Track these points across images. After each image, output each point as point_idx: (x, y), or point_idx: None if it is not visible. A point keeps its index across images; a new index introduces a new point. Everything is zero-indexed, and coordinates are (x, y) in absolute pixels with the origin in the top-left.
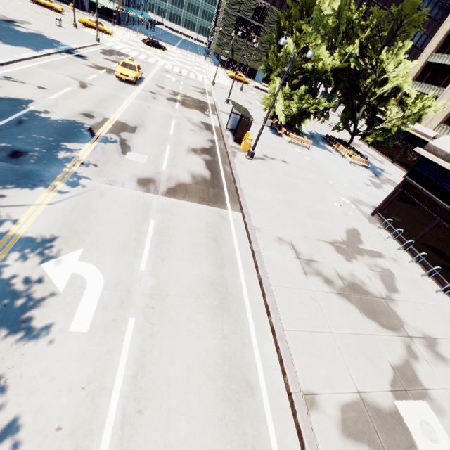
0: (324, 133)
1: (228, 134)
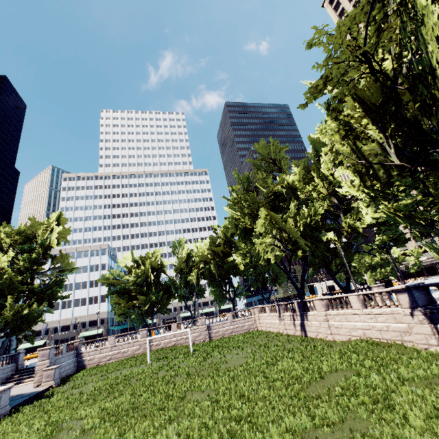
0: None
1: None
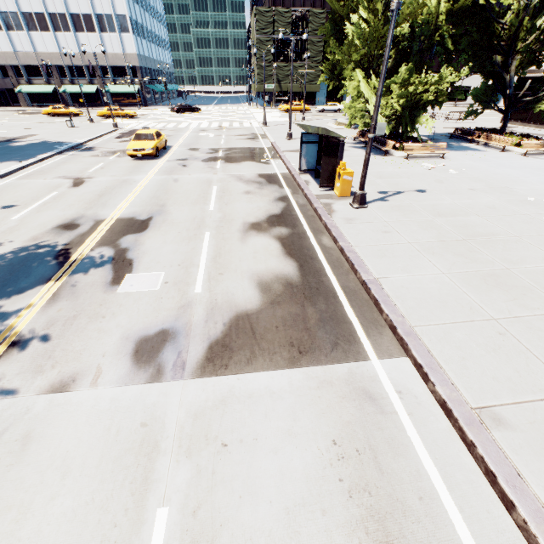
0: (446, 131)
1: (306, 178)
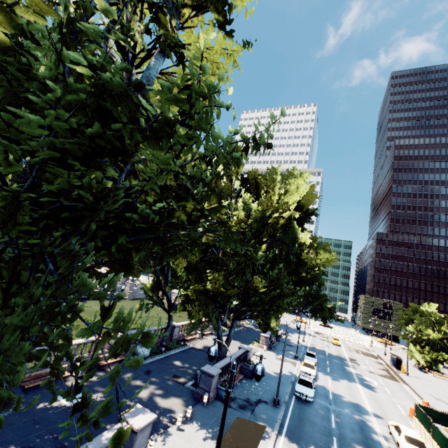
0: None
1: (392, 367)
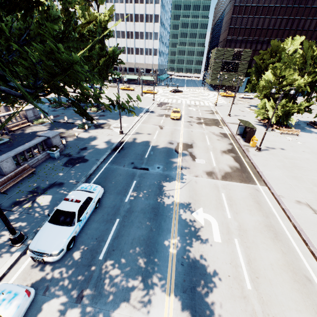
0: (306, 119)
1: (239, 137)
